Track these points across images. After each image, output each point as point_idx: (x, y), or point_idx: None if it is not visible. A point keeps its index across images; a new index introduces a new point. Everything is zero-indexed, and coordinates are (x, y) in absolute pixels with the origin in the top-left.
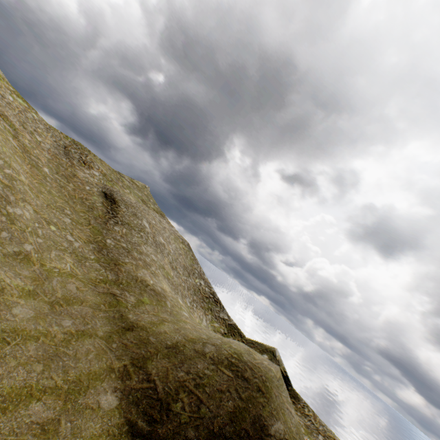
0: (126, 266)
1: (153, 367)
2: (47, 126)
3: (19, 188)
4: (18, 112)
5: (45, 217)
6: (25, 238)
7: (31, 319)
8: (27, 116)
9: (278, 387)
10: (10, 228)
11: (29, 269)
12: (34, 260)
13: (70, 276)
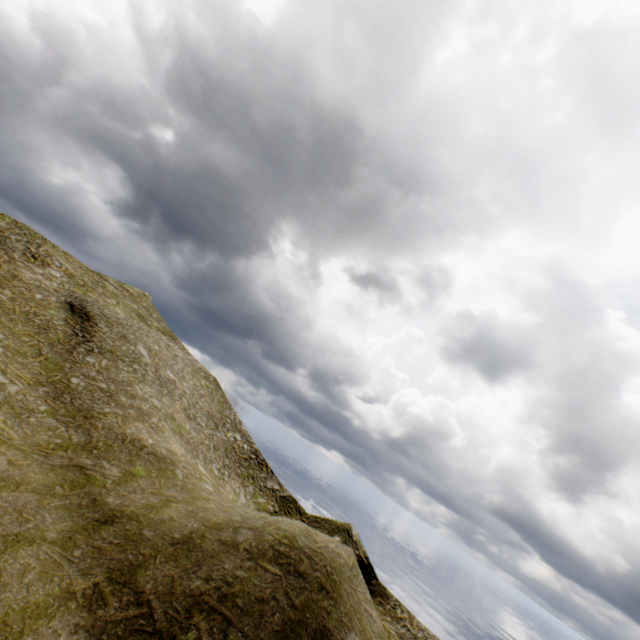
0: (105, 419)
1: (148, 579)
2: None
3: None
4: None
5: None
6: None
7: None
8: None
9: (351, 579)
10: None
11: None
12: None
13: None
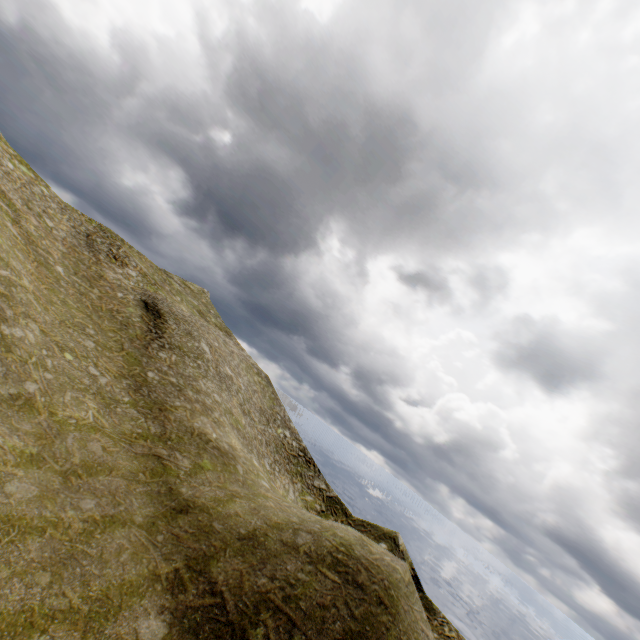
0: (176, 412)
1: (220, 571)
2: (62, 205)
3: (20, 297)
4: (21, 185)
5: (57, 340)
6: (27, 373)
7: (34, 500)
8: (34, 191)
9: (408, 596)
10: (5, 359)
11: (32, 421)
12: (40, 407)
13: (93, 429)
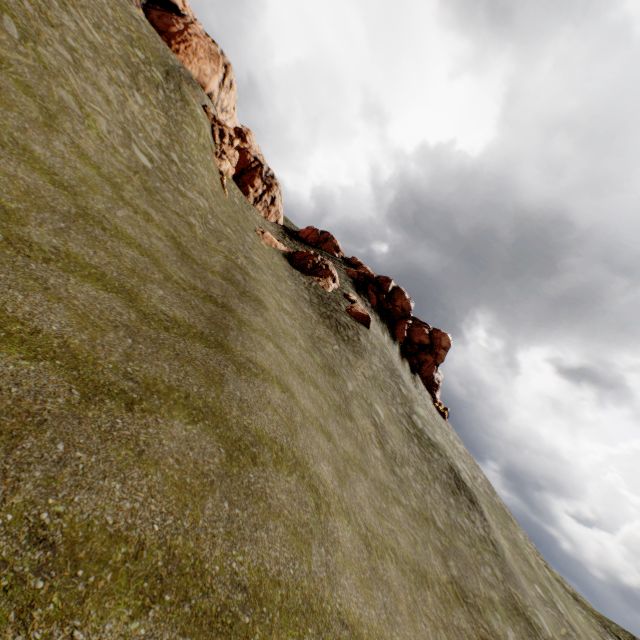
0: None
1: (617, 633)
2: None
3: None
4: None
5: None
6: None
7: None
8: None
9: None
10: None
11: None
12: None
13: None
